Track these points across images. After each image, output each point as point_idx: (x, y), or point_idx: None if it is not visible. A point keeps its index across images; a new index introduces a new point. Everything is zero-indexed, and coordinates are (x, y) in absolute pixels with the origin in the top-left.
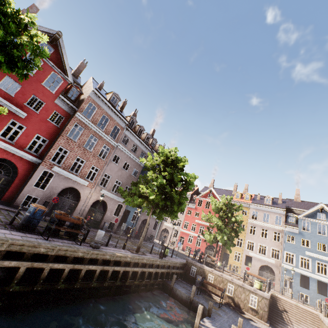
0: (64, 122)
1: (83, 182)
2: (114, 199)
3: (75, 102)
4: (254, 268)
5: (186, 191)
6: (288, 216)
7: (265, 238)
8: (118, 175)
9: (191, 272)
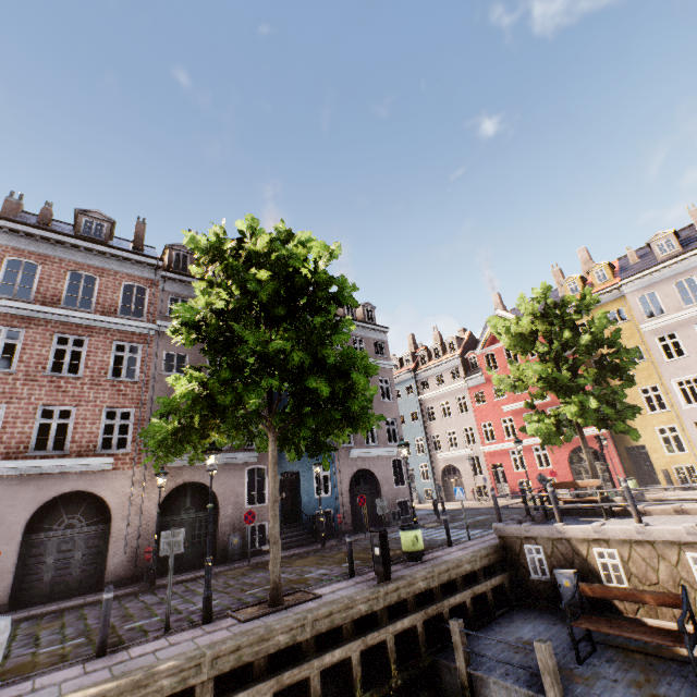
0: None
1: (93, 464)
2: (224, 464)
3: None
4: None
5: (327, 315)
6: None
7: None
8: None
9: (533, 569)
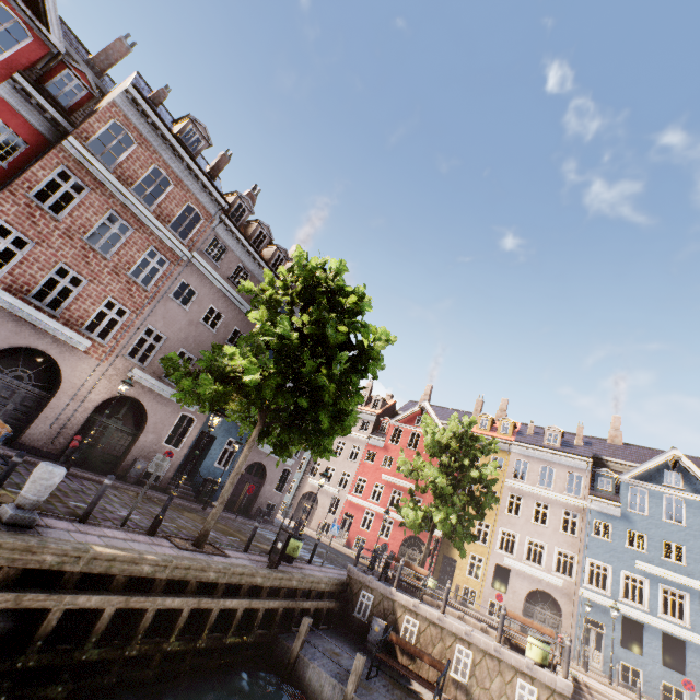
0: (25, 158)
1: (72, 338)
2: (169, 399)
3: (73, 117)
4: (514, 597)
5: (360, 377)
6: (598, 476)
7: (543, 525)
8: (186, 337)
9: (358, 609)
